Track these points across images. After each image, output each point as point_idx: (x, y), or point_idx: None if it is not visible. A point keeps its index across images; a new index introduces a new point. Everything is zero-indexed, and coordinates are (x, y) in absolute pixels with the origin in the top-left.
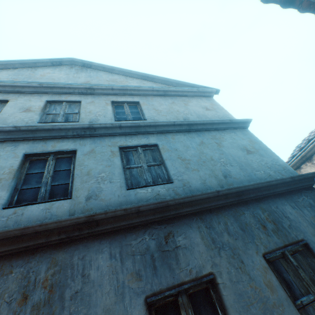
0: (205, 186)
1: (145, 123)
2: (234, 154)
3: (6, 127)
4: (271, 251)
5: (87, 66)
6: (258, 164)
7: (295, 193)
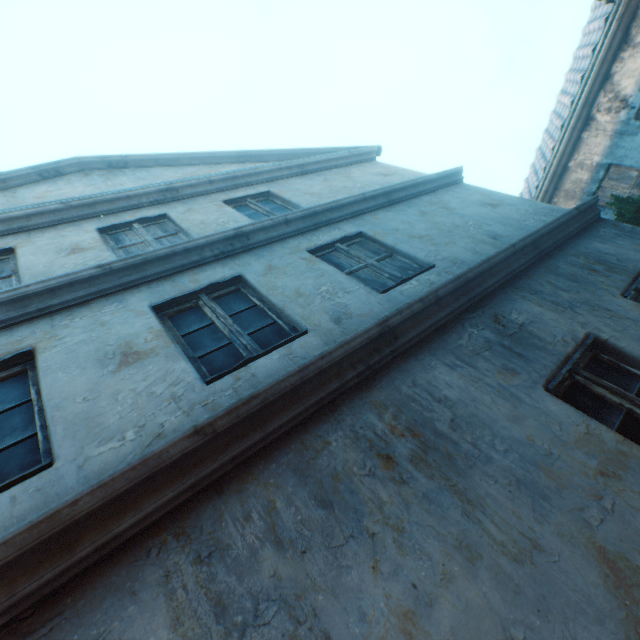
0: (482, 255)
1: (322, 207)
2: (478, 213)
3: (81, 272)
4: (624, 290)
5: (118, 166)
6: (517, 214)
7: (589, 229)
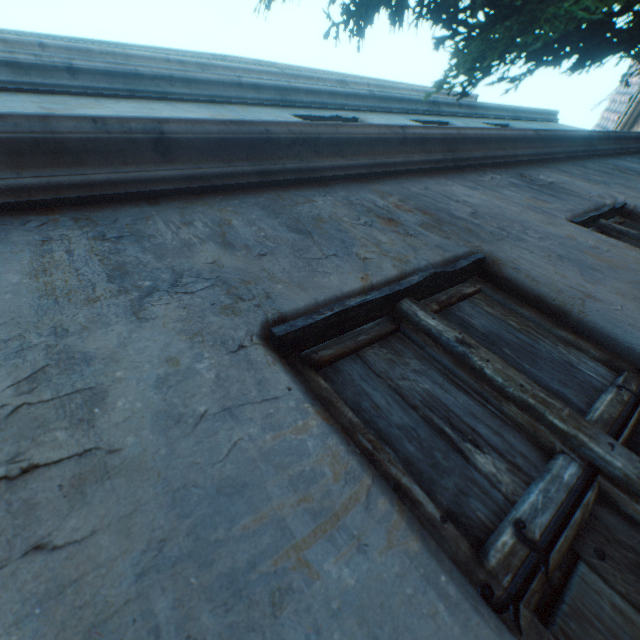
0: None
1: (479, 104)
2: None
3: (360, 90)
4: None
5: None
6: None
7: None
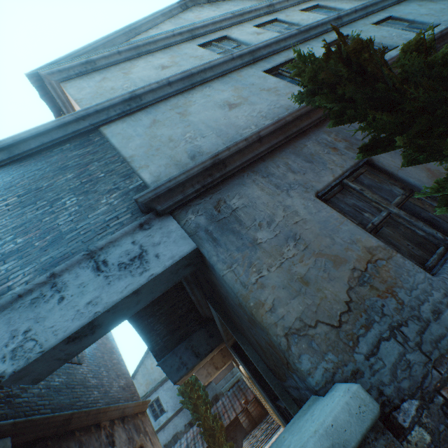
0: None
1: (369, 3)
2: None
3: (292, 32)
4: None
5: (213, 1)
6: None
7: None
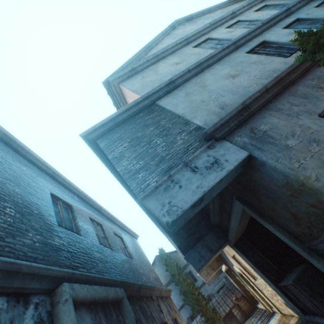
0: None
1: None
2: None
3: (258, 25)
4: None
5: (189, 20)
6: None
7: None
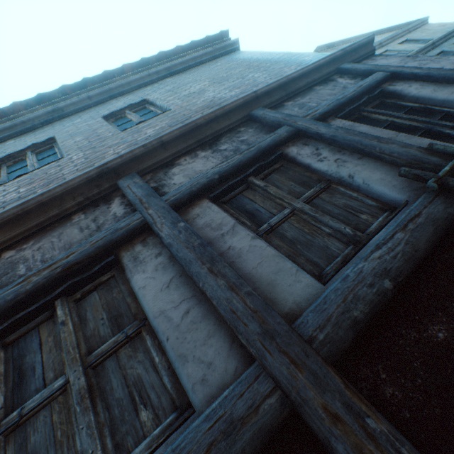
0: None
1: (446, 34)
2: None
3: (413, 53)
4: None
5: (330, 47)
6: None
7: None
